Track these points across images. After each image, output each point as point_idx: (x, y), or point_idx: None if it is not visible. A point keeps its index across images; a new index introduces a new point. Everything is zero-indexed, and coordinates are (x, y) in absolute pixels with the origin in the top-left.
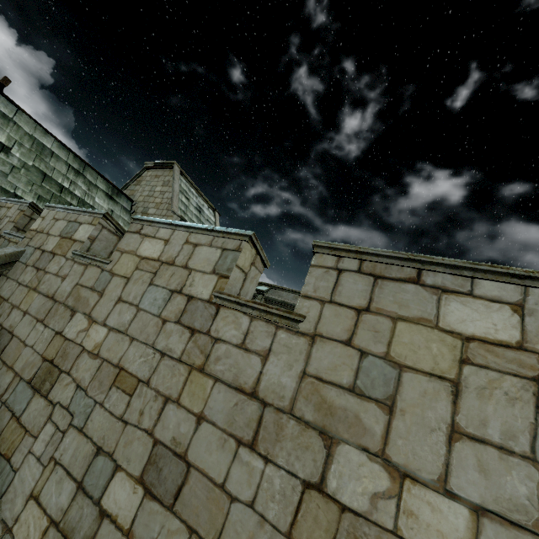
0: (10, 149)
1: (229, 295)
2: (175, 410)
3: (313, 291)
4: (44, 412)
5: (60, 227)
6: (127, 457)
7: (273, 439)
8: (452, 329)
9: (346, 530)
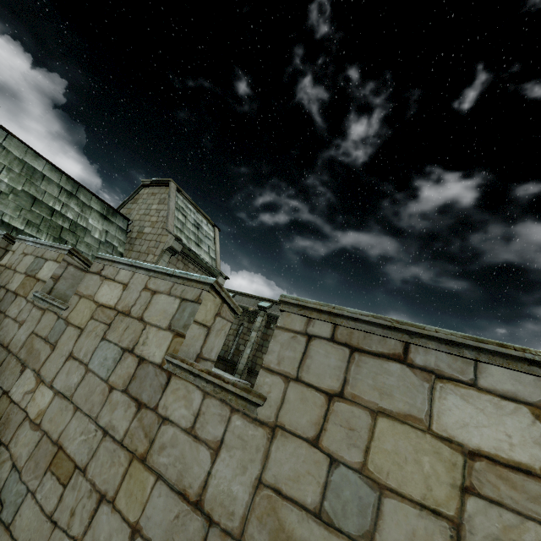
0: None
1: (182, 360)
2: (109, 515)
3: (277, 363)
4: None
5: (26, 263)
6: None
7: None
8: (450, 436)
9: None
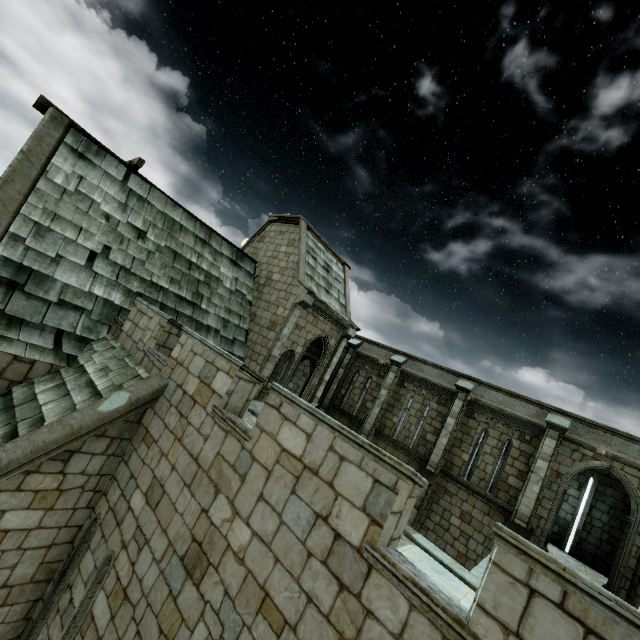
0: (146, 233)
1: (383, 556)
2: None
3: (493, 607)
4: (197, 604)
5: (198, 366)
6: None
7: None
8: None
9: None
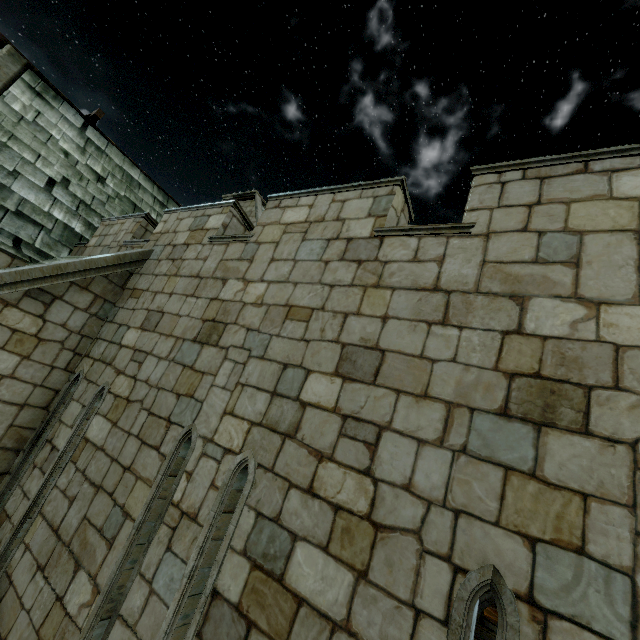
0: (105, 180)
1: (391, 227)
2: (357, 319)
3: (479, 203)
4: (217, 356)
5: (187, 224)
6: (317, 362)
7: (464, 313)
8: (627, 196)
9: (551, 351)
